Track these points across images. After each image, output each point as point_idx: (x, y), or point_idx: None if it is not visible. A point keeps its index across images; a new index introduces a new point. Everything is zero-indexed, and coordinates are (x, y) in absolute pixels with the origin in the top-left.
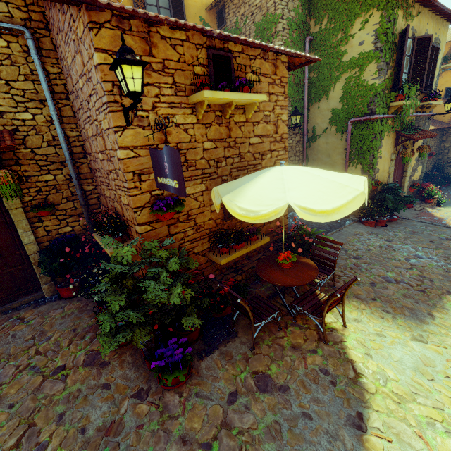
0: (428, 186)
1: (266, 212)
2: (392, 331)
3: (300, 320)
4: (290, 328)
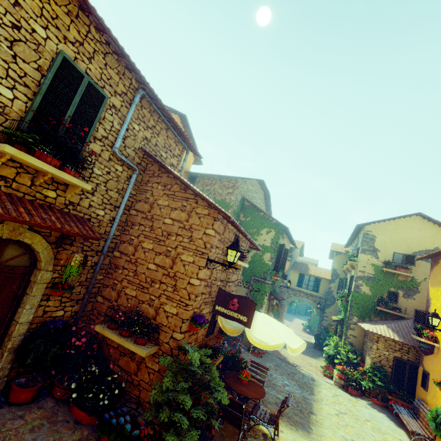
0: None
1: (272, 344)
2: (300, 438)
3: (252, 431)
4: (249, 438)
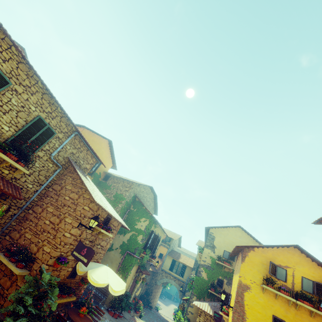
0: (140, 302)
1: (100, 283)
2: None
3: None
4: None
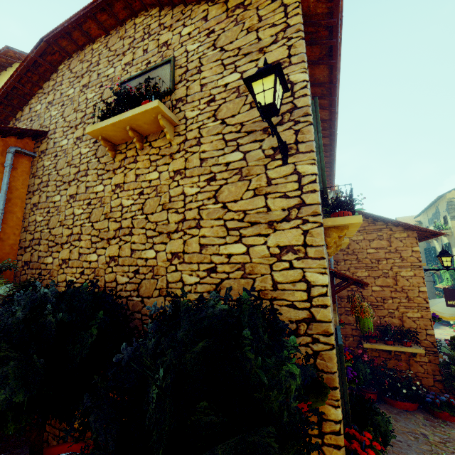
0: None
1: None
2: None
3: None
4: None
